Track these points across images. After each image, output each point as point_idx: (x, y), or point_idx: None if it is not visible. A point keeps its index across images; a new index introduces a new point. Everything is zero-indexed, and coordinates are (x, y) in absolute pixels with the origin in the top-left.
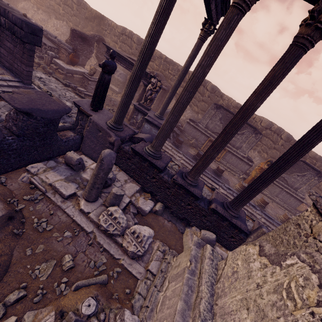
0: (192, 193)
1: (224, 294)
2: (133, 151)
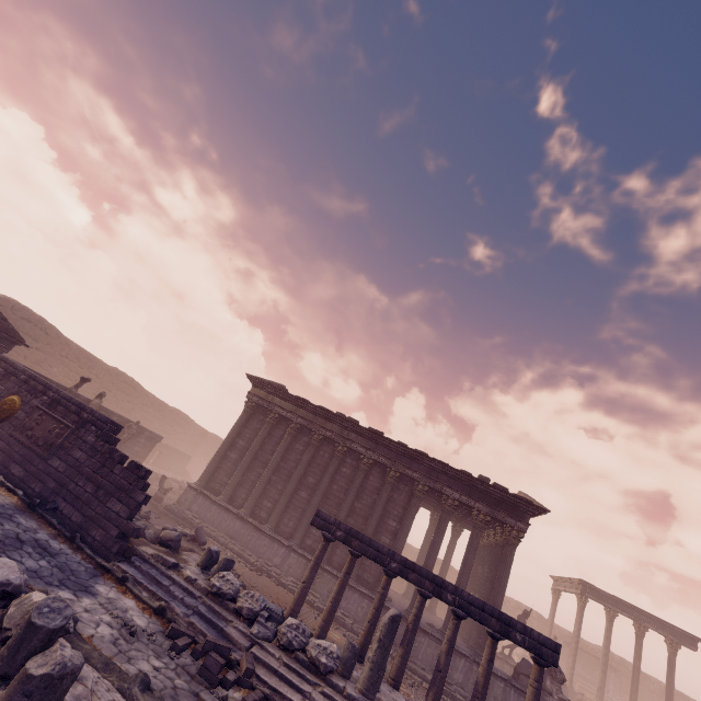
0: None
1: None
2: None
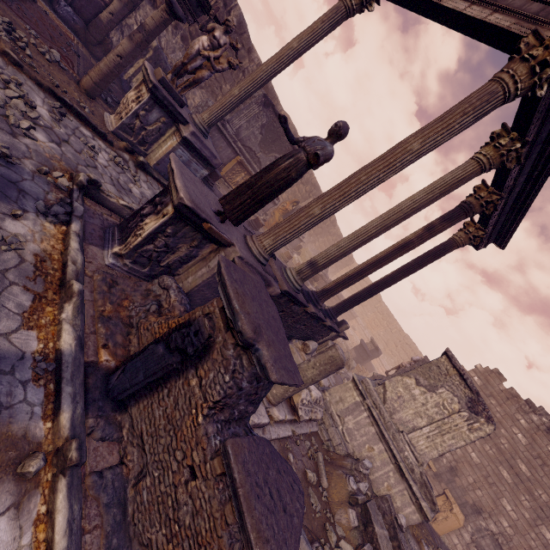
0: (322, 320)
1: (397, 411)
2: (284, 293)
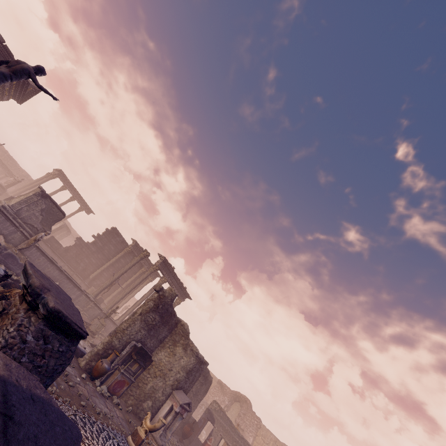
0: None
1: None
2: None
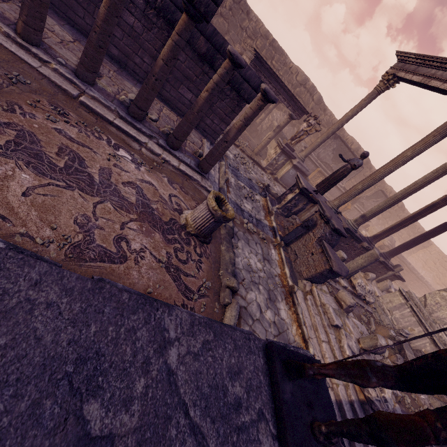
0: None
1: (435, 312)
2: (346, 230)
